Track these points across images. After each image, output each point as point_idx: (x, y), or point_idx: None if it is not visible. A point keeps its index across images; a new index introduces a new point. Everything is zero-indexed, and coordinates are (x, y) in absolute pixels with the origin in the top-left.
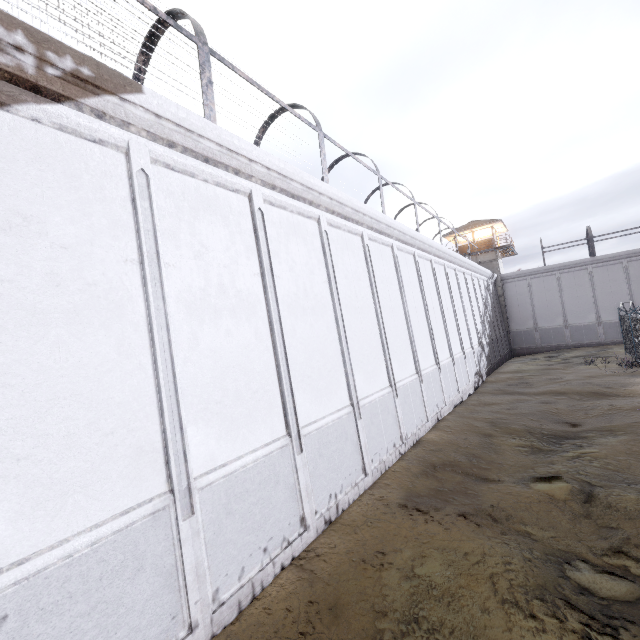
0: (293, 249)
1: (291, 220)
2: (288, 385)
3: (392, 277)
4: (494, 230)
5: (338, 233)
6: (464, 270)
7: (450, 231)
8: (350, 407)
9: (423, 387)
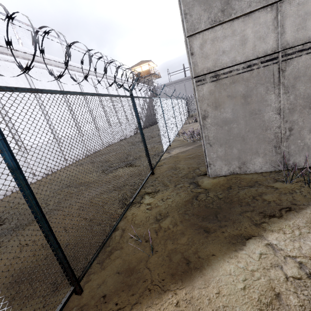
0: (5, 77)
1: (1, 64)
2: (15, 131)
3: (77, 89)
4: (151, 65)
5: (35, 69)
6: (129, 85)
7: (131, 66)
8: (55, 139)
9: (100, 133)
